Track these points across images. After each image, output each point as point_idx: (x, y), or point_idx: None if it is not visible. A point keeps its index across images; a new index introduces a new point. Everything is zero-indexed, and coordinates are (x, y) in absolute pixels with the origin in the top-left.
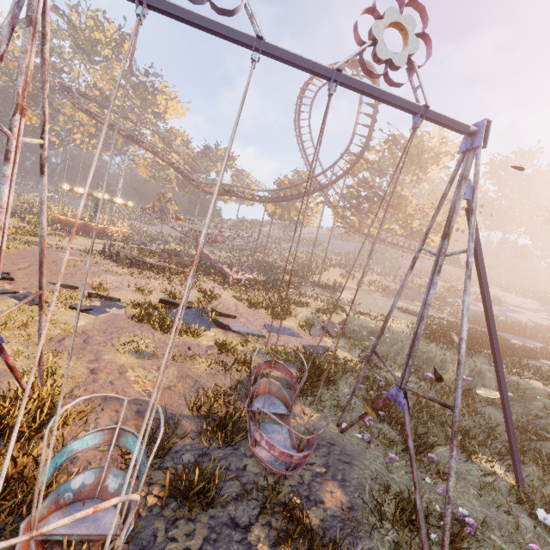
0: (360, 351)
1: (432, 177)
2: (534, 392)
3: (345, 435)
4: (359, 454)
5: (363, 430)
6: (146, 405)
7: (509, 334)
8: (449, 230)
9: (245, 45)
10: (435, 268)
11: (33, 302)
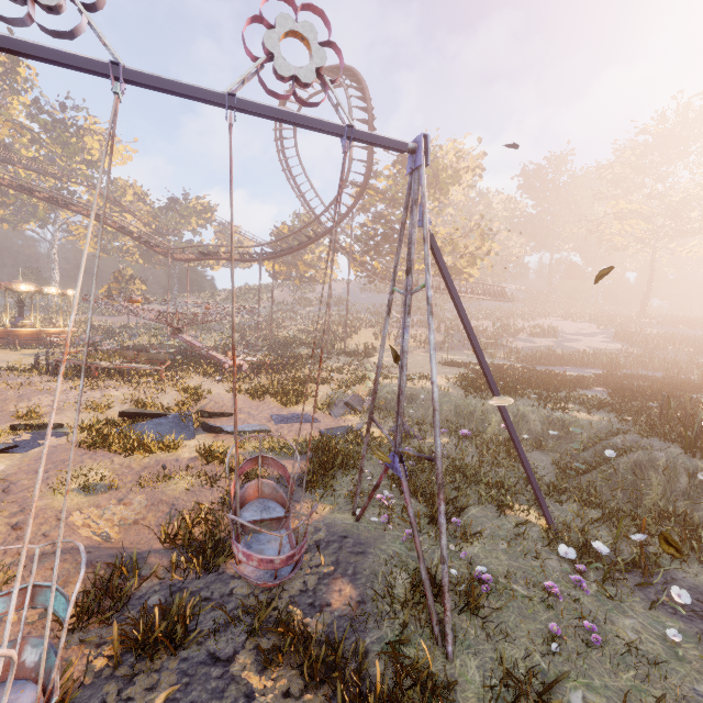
0: (393, 423)
1: (456, 200)
2: (579, 424)
3: (361, 523)
4: (376, 539)
5: (384, 512)
6: (97, 551)
7: (566, 367)
8: (411, 264)
9: (99, 74)
10: (405, 309)
11: None
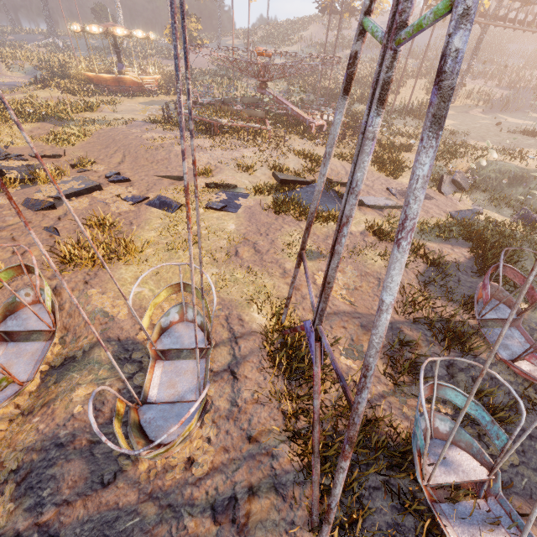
0: (506, 207)
1: None
2: None
3: None
4: None
5: None
6: (363, 317)
7: None
8: None
9: None
10: None
11: (172, 208)
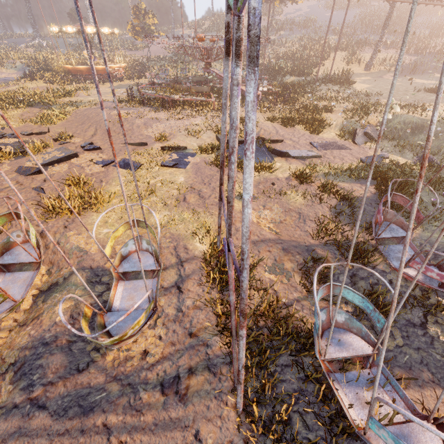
0: (409, 152)
1: None
2: None
3: None
4: None
5: None
6: (284, 242)
7: None
8: None
9: None
10: None
11: (134, 168)
